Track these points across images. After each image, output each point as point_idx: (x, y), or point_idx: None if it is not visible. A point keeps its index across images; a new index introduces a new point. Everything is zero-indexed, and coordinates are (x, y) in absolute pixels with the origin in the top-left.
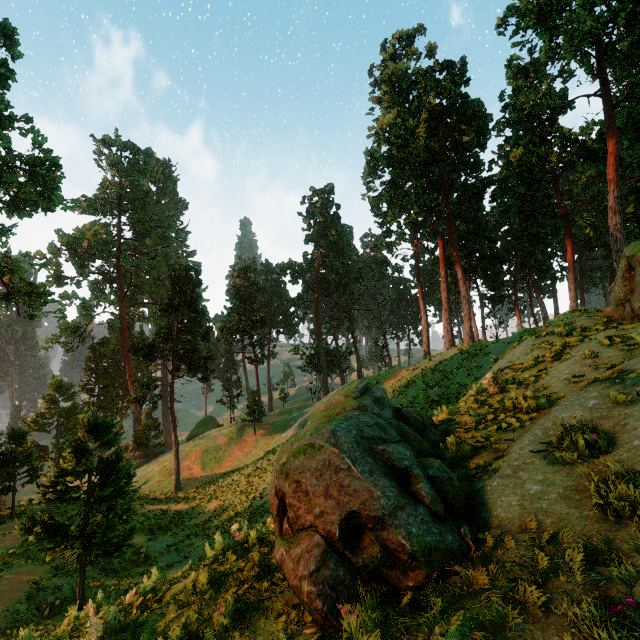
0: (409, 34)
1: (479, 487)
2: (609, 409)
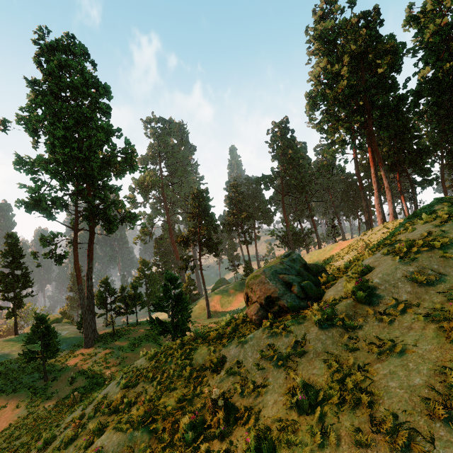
0: None
1: (325, 291)
2: (381, 257)
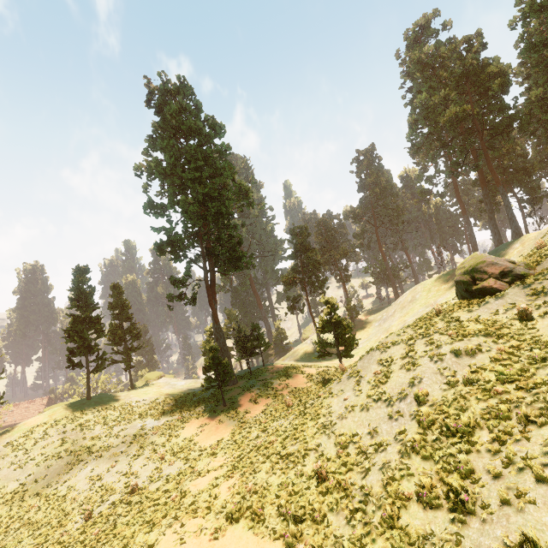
0: (426, 19)
1: (538, 266)
2: None
